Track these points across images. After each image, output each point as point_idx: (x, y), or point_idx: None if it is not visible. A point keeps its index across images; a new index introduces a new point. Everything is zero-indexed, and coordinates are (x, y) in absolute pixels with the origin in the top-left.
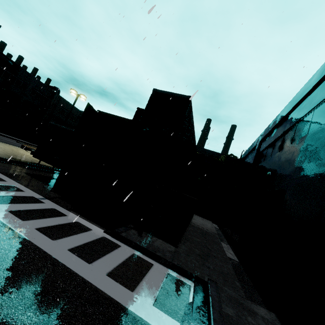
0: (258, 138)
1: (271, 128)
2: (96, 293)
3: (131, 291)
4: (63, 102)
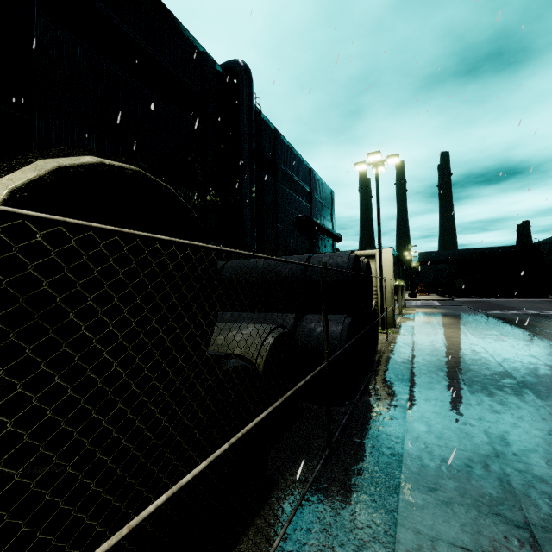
0: (549, 238)
1: None
2: None
3: None
4: None
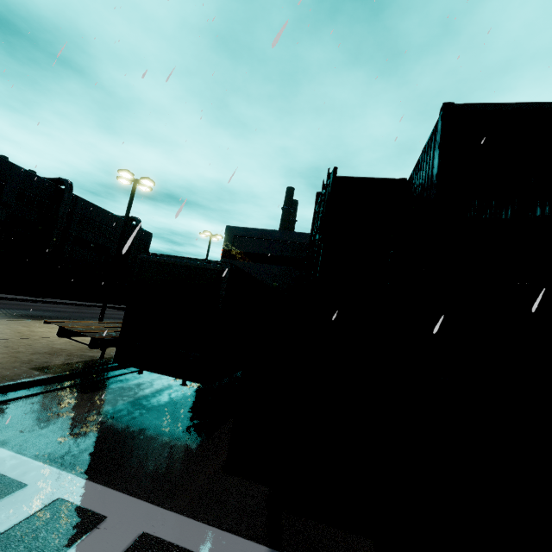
0: None
1: None
2: None
3: None
4: (83, 206)
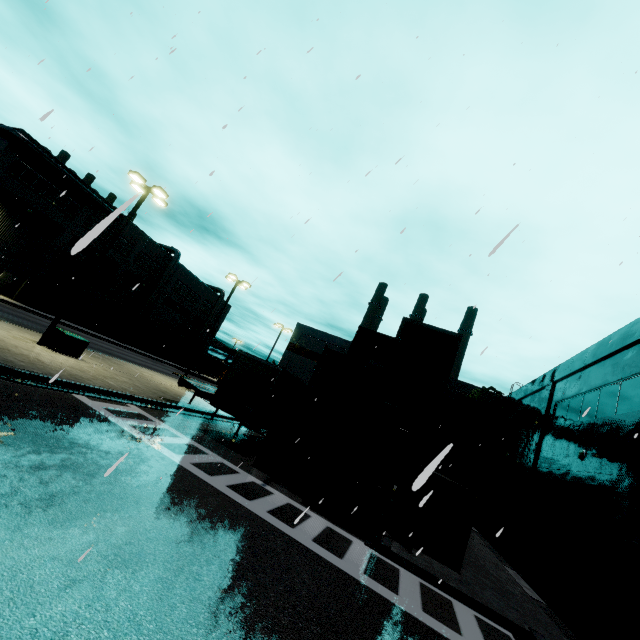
0: (547, 374)
1: (574, 370)
2: (434, 632)
3: (460, 635)
4: (182, 272)
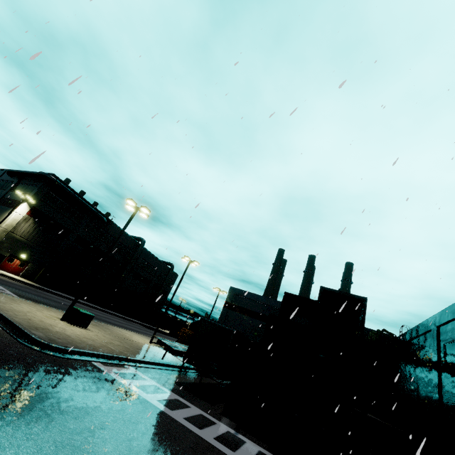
0: (429, 319)
1: (453, 317)
2: None
3: None
4: (145, 254)
